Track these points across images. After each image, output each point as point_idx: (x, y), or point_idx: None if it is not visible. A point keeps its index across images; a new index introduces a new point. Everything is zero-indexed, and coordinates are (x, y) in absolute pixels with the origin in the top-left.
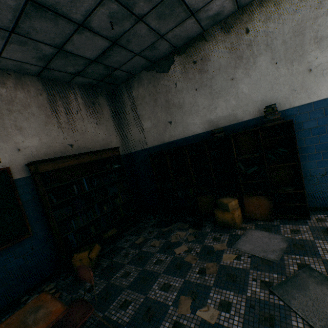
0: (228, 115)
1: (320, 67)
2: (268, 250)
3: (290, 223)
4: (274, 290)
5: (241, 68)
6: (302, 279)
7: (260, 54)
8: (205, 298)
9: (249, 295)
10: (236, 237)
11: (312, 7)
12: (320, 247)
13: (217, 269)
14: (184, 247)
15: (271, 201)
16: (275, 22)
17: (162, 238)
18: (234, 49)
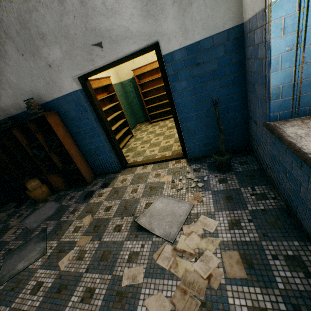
0: (14, 104)
1: (55, 64)
2: (39, 220)
3: (78, 190)
4: (7, 255)
5: None
6: (31, 241)
7: (5, 43)
8: None
9: None
10: (35, 210)
11: None
12: (68, 210)
13: None
14: None
15: (61, 177)
16: None
17: None
18: None
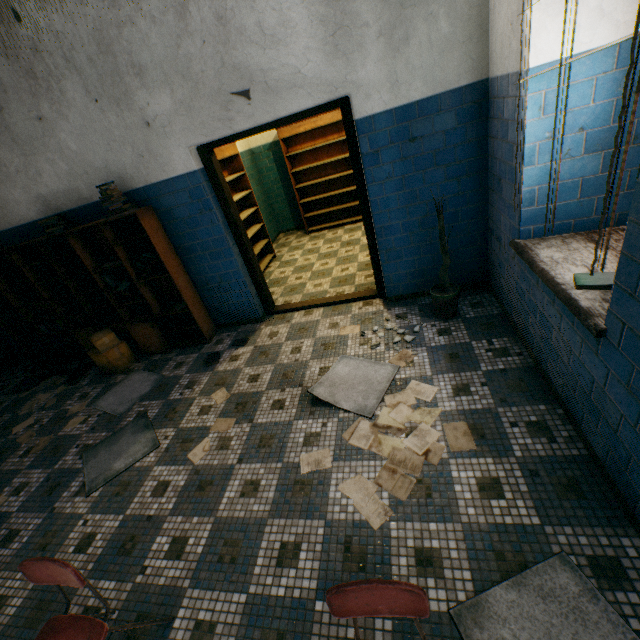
0: (68, 190)
1: (159, 121)
2: (127, 400)
3: (187, 352)
4: (87, 453)
5: (44, 98)
6: (125, 431)
7: (64, 76)
8: (5, 487)
9: (57, 468)
10: (111, 387)
11: (105, 1)
12: (180, 384)
13: (49, 444)
14: (30, 421)
15: (158, 329)
16: (59, 13)
17: (11, 411)
18: (14, 54)
